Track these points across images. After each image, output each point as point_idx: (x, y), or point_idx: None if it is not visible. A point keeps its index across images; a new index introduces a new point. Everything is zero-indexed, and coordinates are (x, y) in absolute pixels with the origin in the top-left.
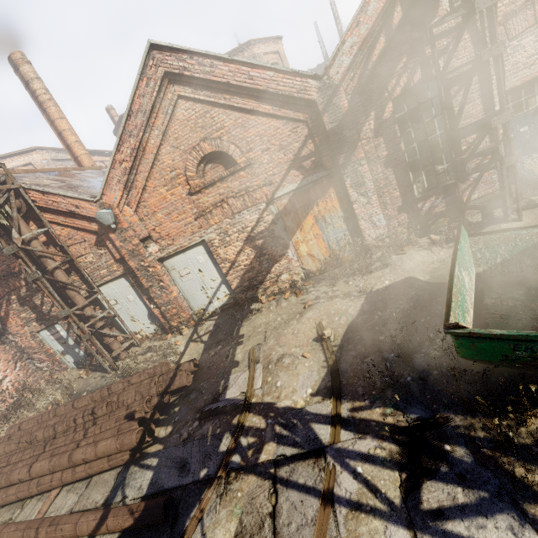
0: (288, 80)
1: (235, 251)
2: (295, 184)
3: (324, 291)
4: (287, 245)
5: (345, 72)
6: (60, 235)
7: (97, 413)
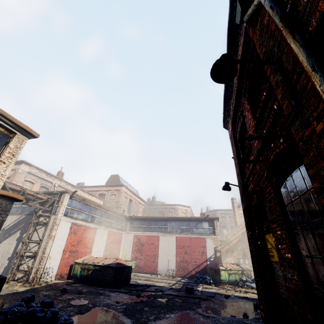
0: None
1: None
2: None
3: None
4: None
5: None
6: None
7: None
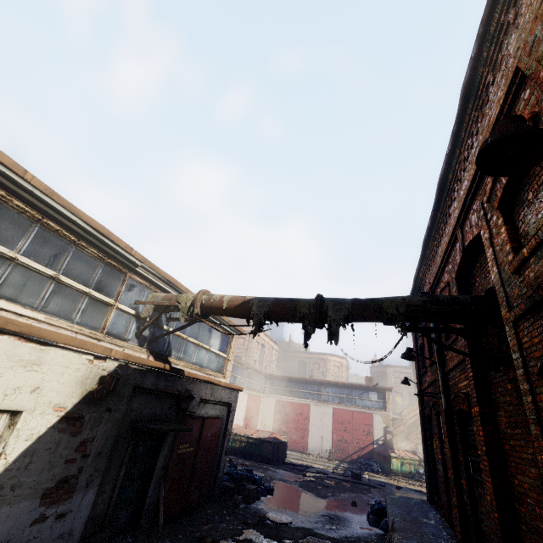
0: None
1: None
2: None
3: None
4: None
5: None
6: None
7: None
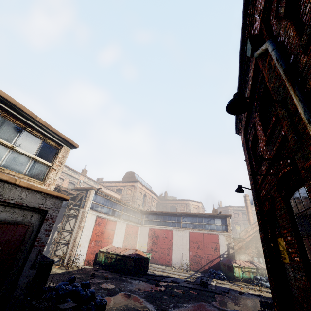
0: None
1: None
2: None
3: None
4: None
5: None
6: None
7: None
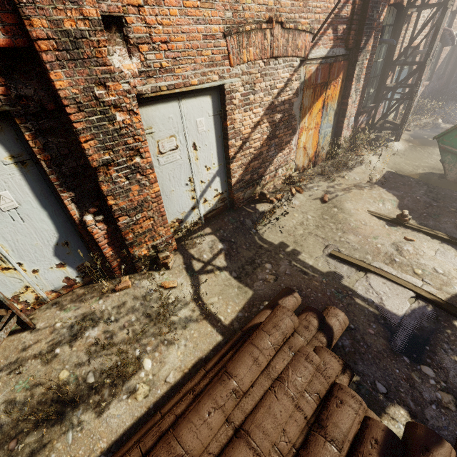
0: None
1: (253, 122)
2: (326, 50)
3: (327, 185)
4: (296, 130)
5: None
6: None
7: None
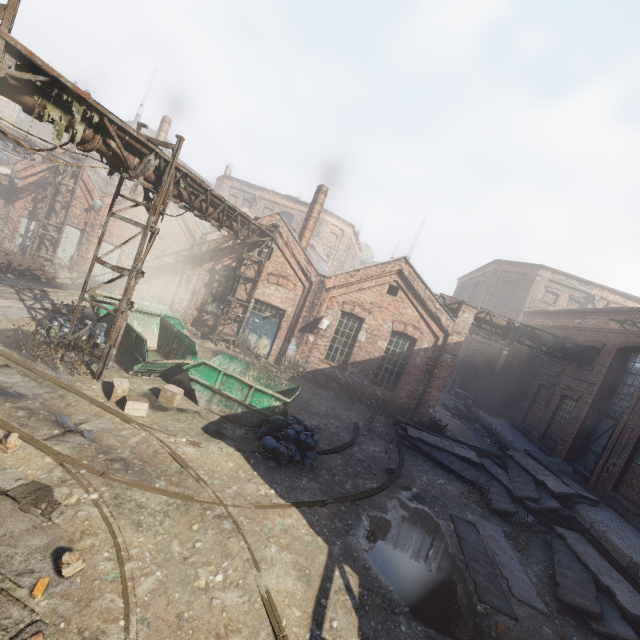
0: (195, 225)
1: (129, 264)
2: (171, 261)
3: None
4: (148, 282)
5: (212, 240)
6: (78, 193)
7: (1, 252)
